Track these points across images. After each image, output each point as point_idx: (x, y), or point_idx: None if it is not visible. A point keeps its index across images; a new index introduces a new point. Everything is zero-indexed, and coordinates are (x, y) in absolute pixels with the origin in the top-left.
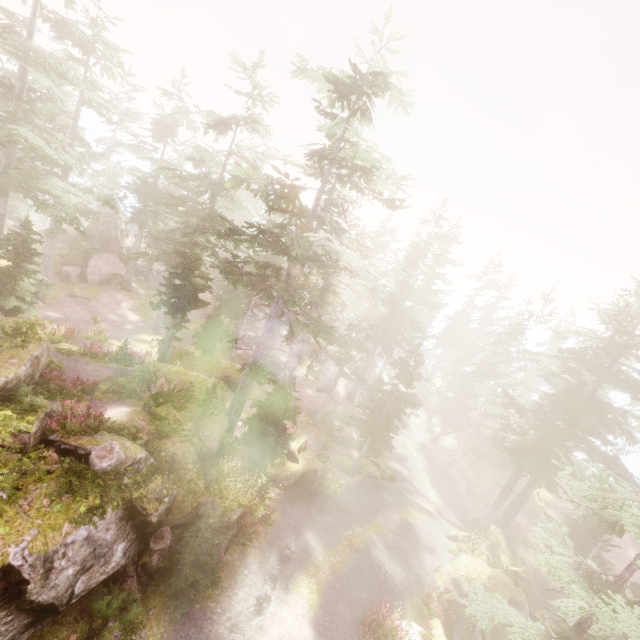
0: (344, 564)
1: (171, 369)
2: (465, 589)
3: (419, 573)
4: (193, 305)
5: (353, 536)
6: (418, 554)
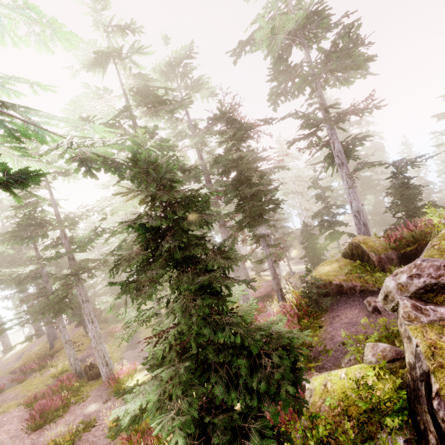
0: None
1: (324, 273)
2: None
3: None
4: (273, 207)
5: None
6: None
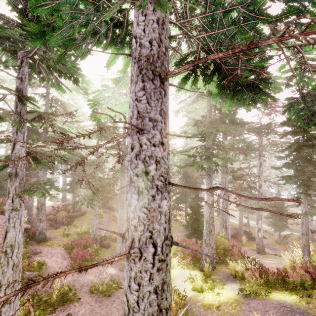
0: None
1: None
2: None
3: None
4: None
5: None
6: None
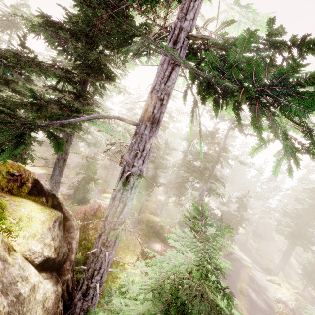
0: (246, 304)
1: (151, 217)
2: (291, 306)
3: (269, 301)
4: (158, 185)
5: (242, 289)
6: (263, 292)
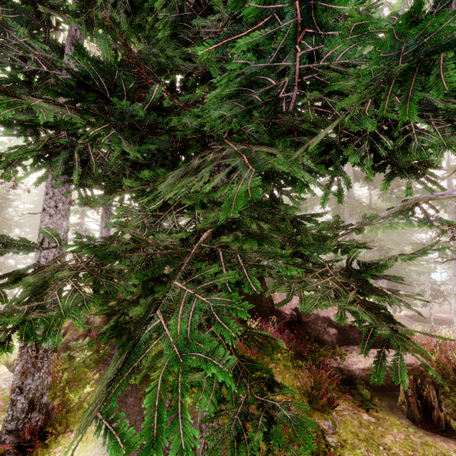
0: None
1: None
2: None
3: None
4: None
5: None
6: None
